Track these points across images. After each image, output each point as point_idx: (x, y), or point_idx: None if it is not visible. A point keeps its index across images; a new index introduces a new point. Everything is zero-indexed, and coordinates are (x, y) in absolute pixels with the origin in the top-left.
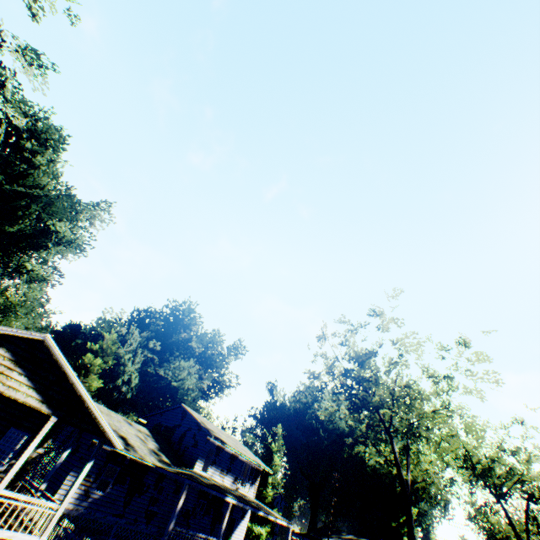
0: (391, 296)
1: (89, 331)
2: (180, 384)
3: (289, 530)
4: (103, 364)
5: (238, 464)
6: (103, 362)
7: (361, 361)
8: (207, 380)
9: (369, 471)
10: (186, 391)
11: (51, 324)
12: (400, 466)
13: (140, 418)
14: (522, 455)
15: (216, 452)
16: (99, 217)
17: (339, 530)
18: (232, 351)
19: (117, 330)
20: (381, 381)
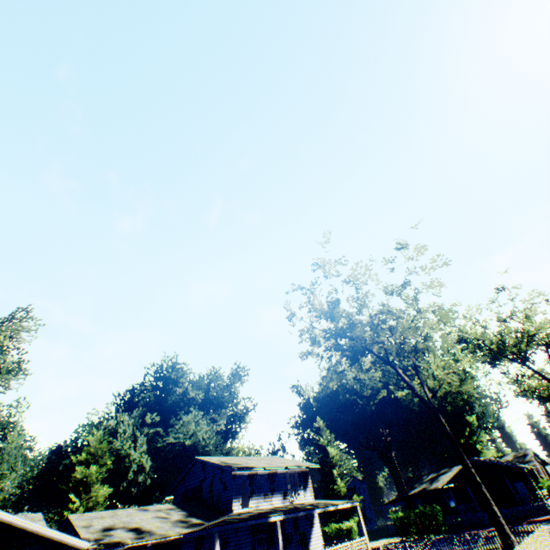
0: (324, 242)
1: (72, 445)
2: (194, 439)
3: (357, 508)
4: (101, 469)
5: (280, 479)
6: (100, 466)
7: (329, 315)
8: (223, 420)
9: (416, 409)
10: (205, 442)
11: (35, 462)
12: (413, 387)
13: (166, 496)
14: (522, 315)
15: (250, 482)
16: (22, 328)
17: (419, 476)
18: (234, 378)
19: (104, 426)
20: (357, 322)
